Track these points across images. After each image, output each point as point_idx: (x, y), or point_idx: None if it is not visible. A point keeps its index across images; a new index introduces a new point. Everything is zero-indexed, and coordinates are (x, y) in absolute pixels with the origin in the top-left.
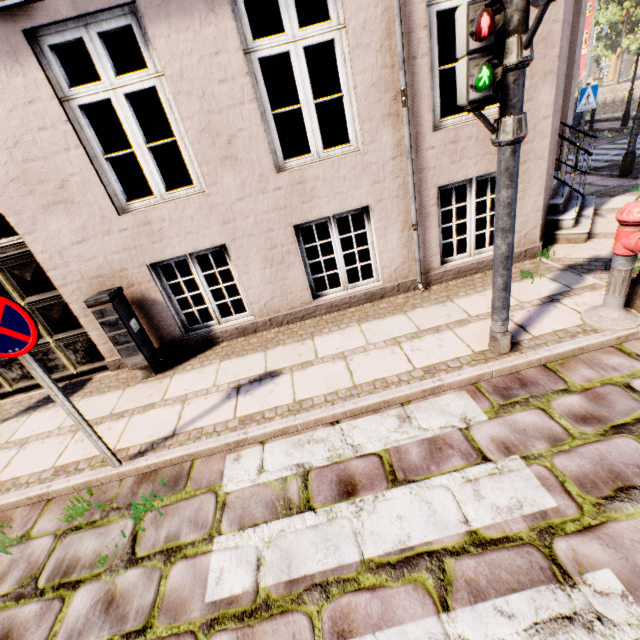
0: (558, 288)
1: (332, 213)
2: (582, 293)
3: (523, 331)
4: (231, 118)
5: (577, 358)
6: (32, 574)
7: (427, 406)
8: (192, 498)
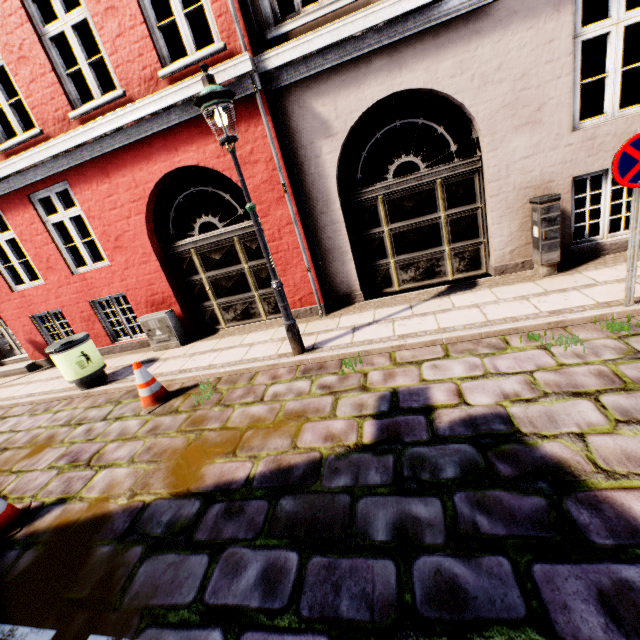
0: None
1: None
2: None
3: None
4: None
5: None
6: (628, 351)
7: None
8: None
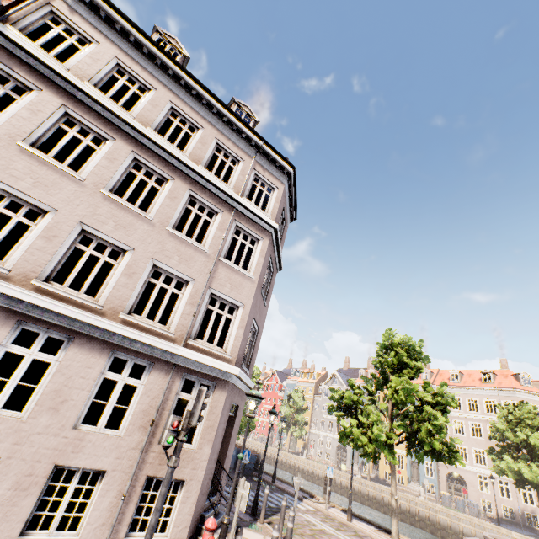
0: None
1: (84, 466)
2: None
3: None
4: (73, 392)
5: None
6: None
7: None
8: None
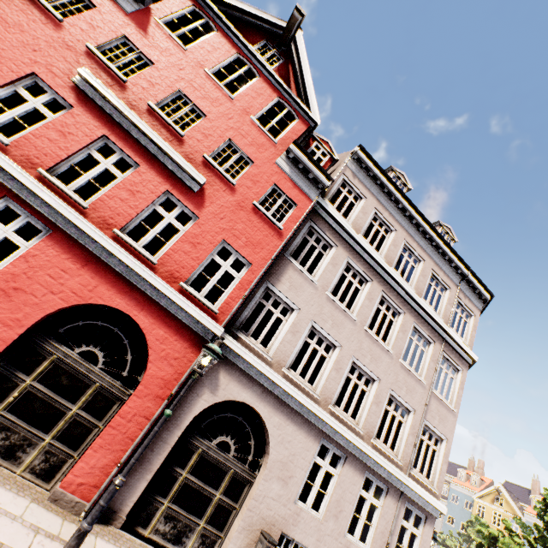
0: None
1: None
2: None
3: None
4: (345, 504)
5: None
6: None
7: None
8: None
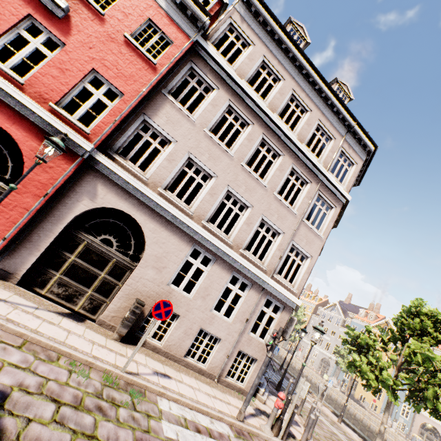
0: (255, 412)
1: (212, 333)
2: (261, 419)
3: (245, 418)
4: (212, 291)
5: (257, 436)
6: (99, 392)
7: (218, 422)
8: (149, 402)
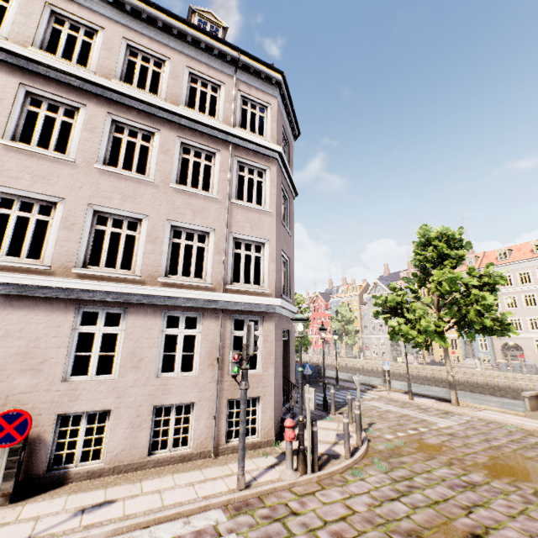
0: (276, 461)
1: (176, 402)
2: (285, 464)
3: (254, 480)
4: (145, 351)
5: (273, 493)
6: None
7: (200, 516)
8: None
